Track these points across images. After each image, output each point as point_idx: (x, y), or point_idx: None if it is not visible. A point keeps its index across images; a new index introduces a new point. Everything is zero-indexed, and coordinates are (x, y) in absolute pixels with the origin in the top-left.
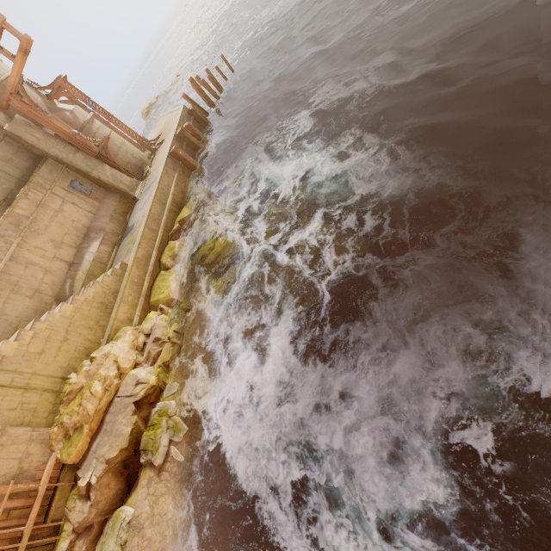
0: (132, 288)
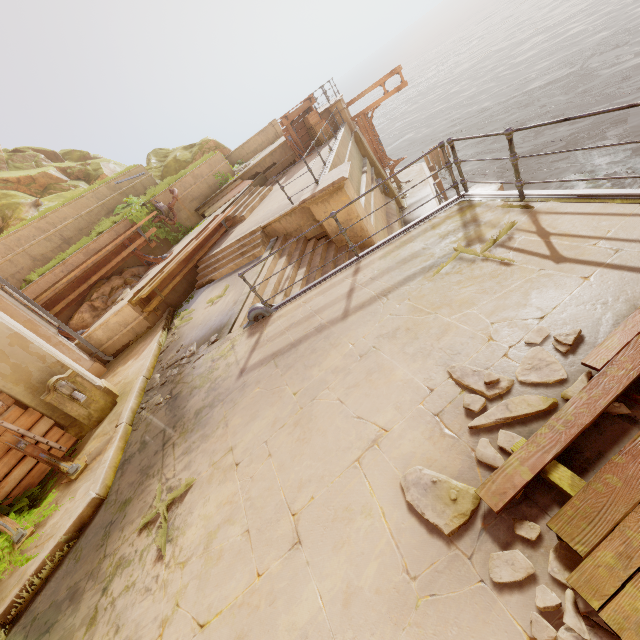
0: None
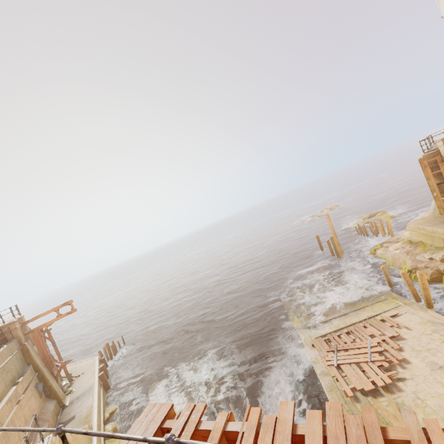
0: (98, 441)
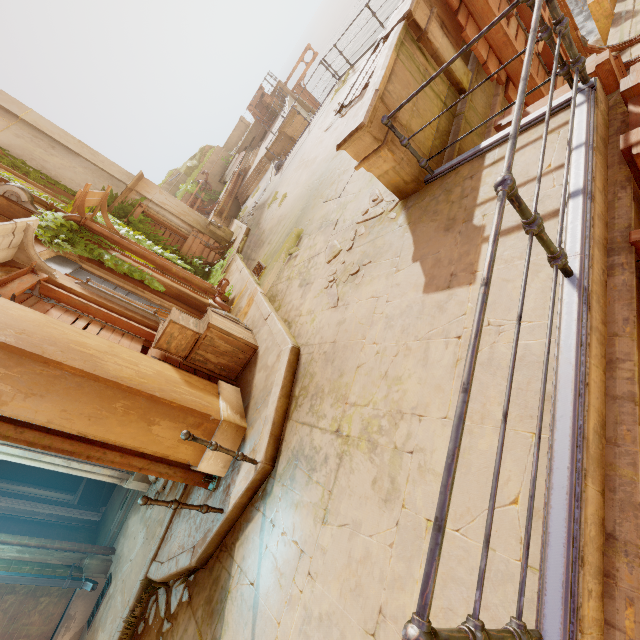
0: None
